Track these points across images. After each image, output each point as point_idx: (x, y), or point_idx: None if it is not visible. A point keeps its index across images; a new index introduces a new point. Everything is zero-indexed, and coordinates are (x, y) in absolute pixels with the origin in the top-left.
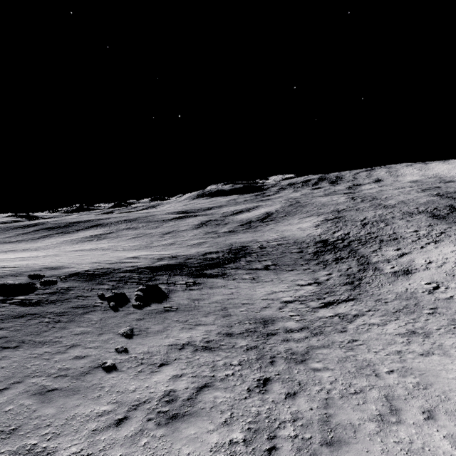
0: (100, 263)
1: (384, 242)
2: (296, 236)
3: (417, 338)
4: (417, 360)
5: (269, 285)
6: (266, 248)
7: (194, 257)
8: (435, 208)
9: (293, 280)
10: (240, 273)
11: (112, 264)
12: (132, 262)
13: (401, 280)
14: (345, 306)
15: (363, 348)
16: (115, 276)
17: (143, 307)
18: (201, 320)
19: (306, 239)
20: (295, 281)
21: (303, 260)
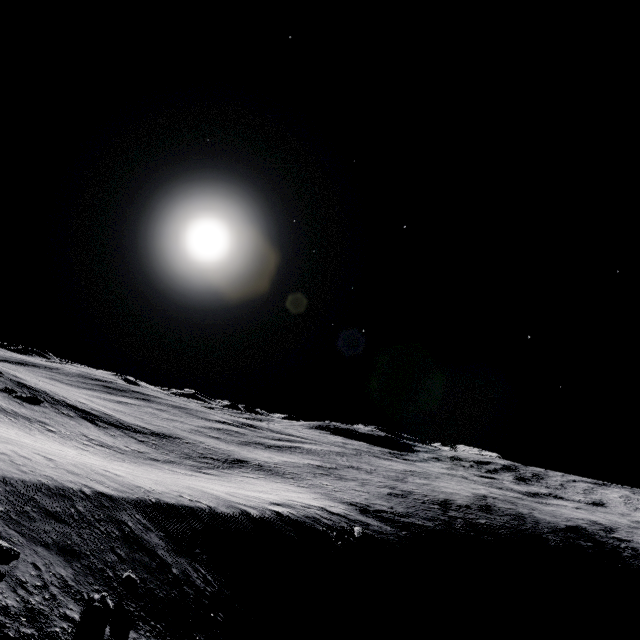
0: (51, 391)
1: (274, 475)
2: (240, 454)
3: (79, 448)
4: (48, 438)
5: (110, 438)
6: (189, 444)
7: (121, 421)
8: (429, 495)
9: (133, 446)
10: (115, 432)
11: (55, 394)
12: (70, 400)
13: (185, 470)
14: (107, 449)
15: (47, 435)
16: (38, 393)
17: (12, 397)
18: (21, 409)
19: (238, 456)
20: (131, 446)
21: (183, 453)
